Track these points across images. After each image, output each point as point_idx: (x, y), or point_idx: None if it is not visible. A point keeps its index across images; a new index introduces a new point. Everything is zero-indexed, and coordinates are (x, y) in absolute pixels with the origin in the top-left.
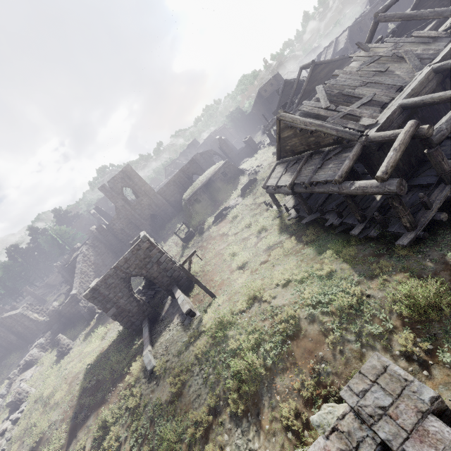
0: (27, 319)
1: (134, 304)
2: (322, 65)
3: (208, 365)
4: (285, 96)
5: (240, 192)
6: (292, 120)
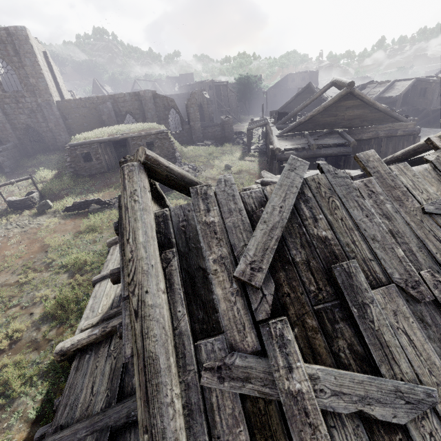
0: None
1: None
2: (358, 100)
3: None
4: (296, 103)
5: None
6: (124, 225)
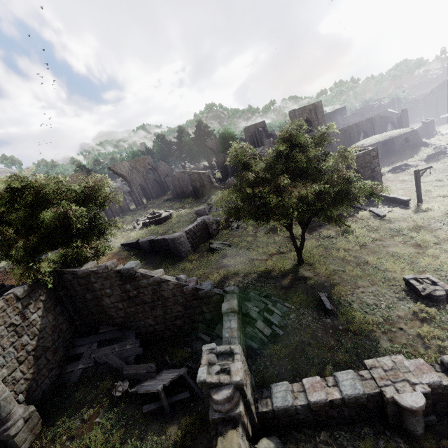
0: (208, 180)
1: None
2: None
3: (446, 220)
4: None
5: (425, 157)
6: None
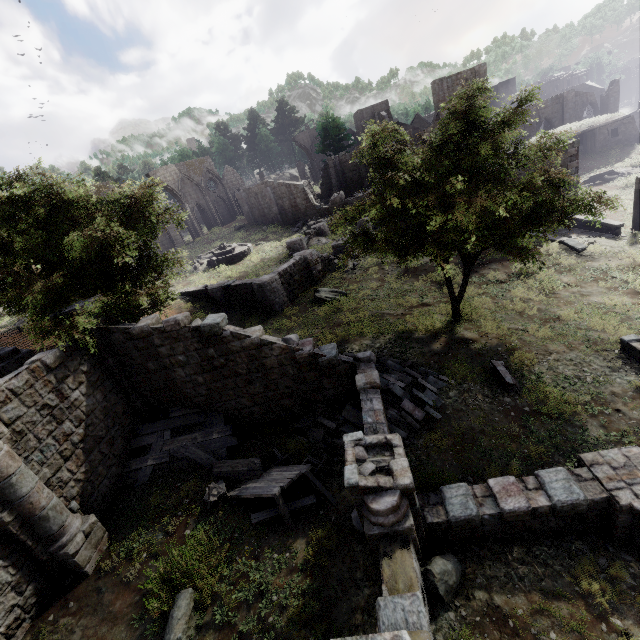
0: (303, 197)
1: None
2: None
3: None
4: None
5: None
6: None
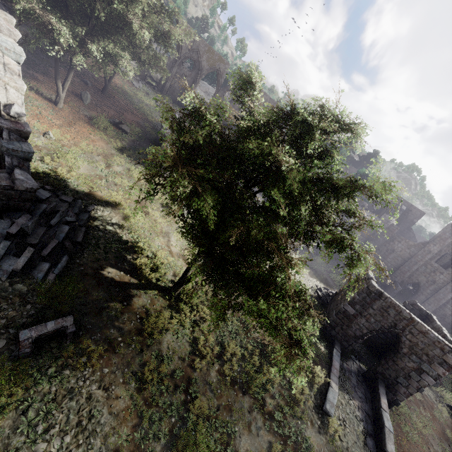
0: None
1: (357, 333)
2: None
3: None
4: None
5: None
6: None
